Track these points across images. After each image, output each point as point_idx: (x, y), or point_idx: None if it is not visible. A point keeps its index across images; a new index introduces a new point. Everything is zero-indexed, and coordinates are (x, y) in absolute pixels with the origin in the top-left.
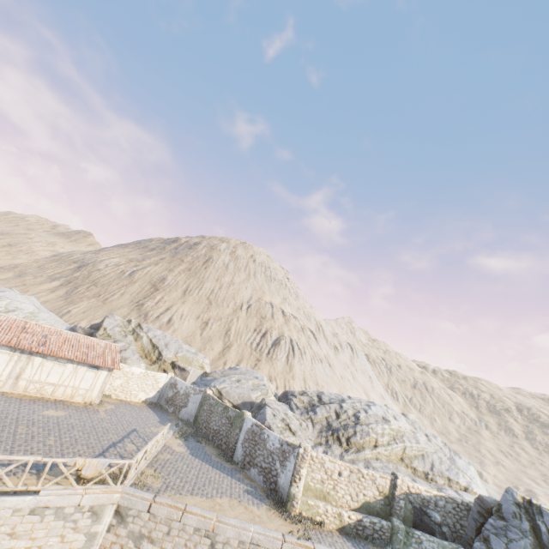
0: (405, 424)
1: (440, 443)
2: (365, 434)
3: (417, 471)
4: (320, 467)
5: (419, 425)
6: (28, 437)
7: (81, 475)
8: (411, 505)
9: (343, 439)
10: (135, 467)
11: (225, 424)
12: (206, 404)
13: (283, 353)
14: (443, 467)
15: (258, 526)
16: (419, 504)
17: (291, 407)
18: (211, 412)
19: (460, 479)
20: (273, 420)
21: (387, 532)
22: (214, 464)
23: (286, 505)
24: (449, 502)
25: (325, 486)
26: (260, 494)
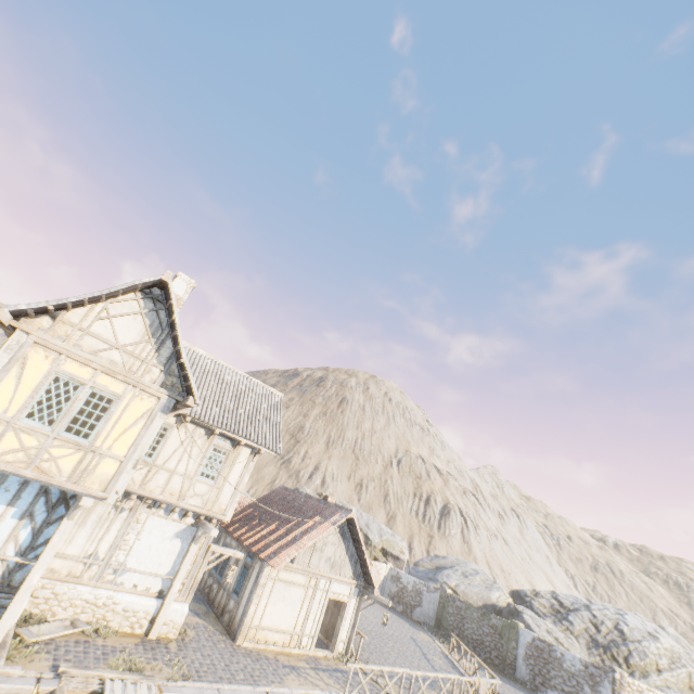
0: (672, 641)
1: None
2: (643, 654)
3: None
4: None
5: (685, 643)
6: (377, 648)
7: (455, 692)
8: None
9: (620, 659)
10: (489, 686)
11: (489, 633)
12: (450, 606)
13: (456, 527)
14: None
15: None
16: None
17: (537, 613)
18: (462, 616)
19: None
20: (540, 632)
21: None
22: (509, 683)
23: None
24: None
25: None
26: None
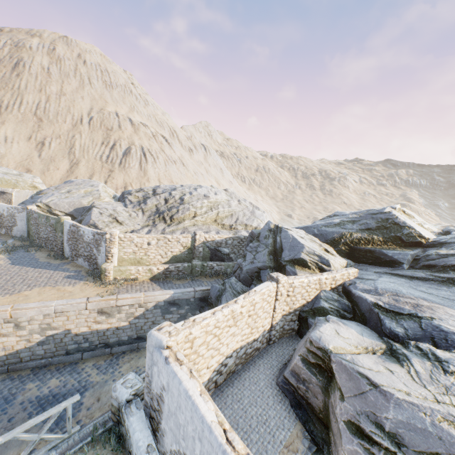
0: (223, 196)
1: (248, 203)
2: (186, 210)
3: (225, 226)
4: (130, 244)
5: (236, 195)
6: None
7: None
8: (208, 249)
9: (167, 218)
10: None
11: (51, 231)
12: (31, 219)
13: (135, 161)
14: (245, 219)
15: (62, 300)
16: (214, 247)
17: (125, 204)
18: (37, 224)
19: (254, 224)
20: (99, 218)
21: (188, 269)
22: (38, 265)
23: (100, 277)
24: (236, 239)
25: (138, 255)
26: (82, 275)
